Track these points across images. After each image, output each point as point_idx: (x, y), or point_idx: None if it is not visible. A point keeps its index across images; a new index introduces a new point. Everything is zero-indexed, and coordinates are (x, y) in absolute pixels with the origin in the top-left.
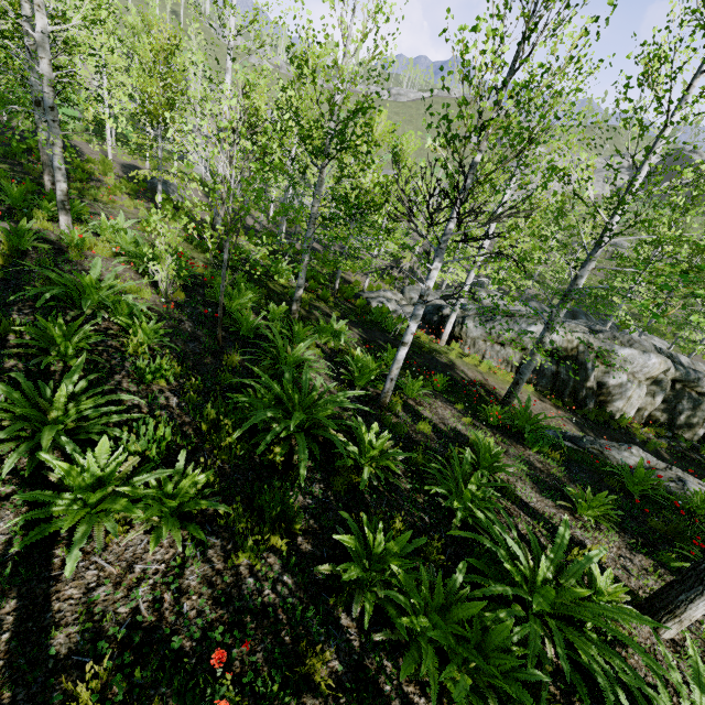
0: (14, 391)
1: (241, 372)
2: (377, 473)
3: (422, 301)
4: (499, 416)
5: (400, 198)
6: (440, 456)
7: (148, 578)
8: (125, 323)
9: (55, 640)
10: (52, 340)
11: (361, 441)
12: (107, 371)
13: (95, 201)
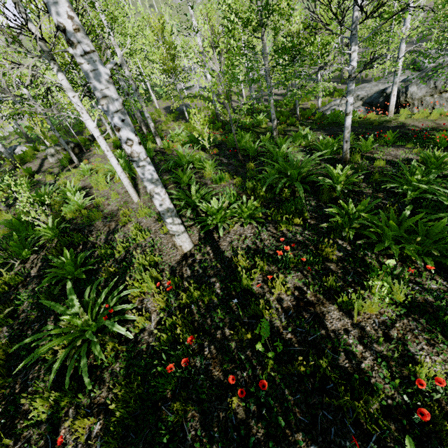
0: (179, 193)
1: (257, 170)
2: (347, 189)
3: (351, 79)
4: (445, 137)
5: (313, 19)
6: (394, 175)
7: (248, 238)
8: (200, 166)
9: (226, 254)
10: (179, 179)
11: (332, 176)
12: (202, 184)
13: (162, 131)
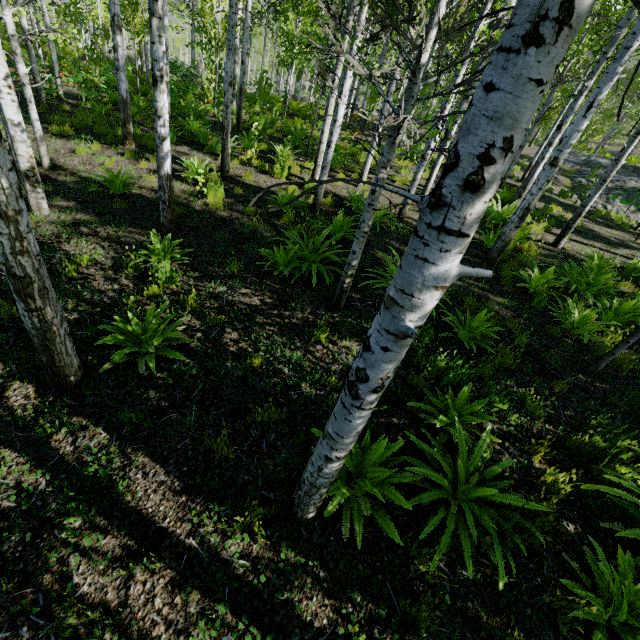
0: None
1: None
2: None
3: None
4: None
5: None
6: None
7: None
8: None
9: None
10: None
11: None
12: None
13: None
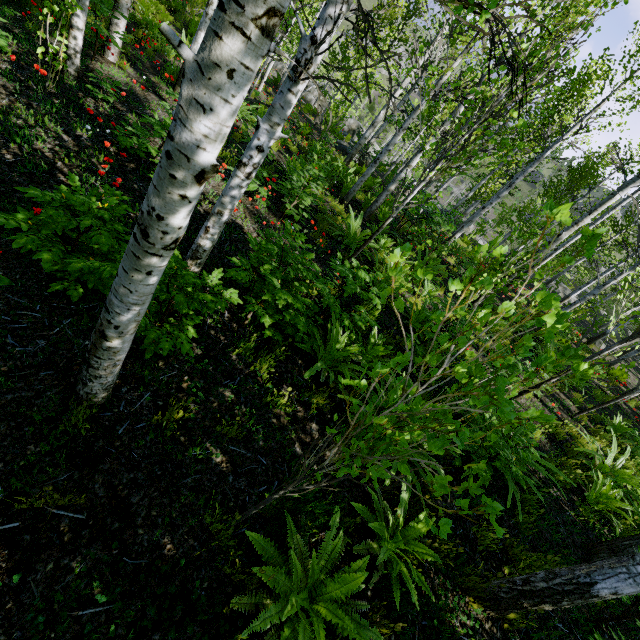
0: None
1: None
2: None
3: None
4: None
5: None
6: None
7: None
8: None
9: None
10: None
11: None
12: None
13: None
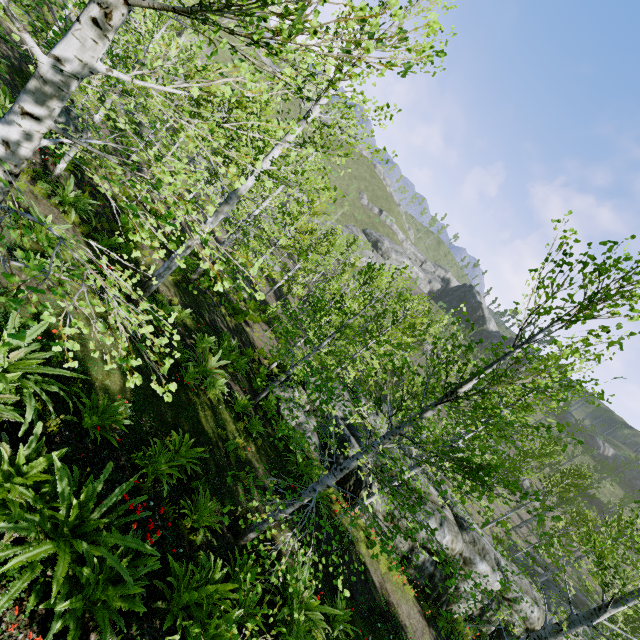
0: None
1: None
2: None
3: None
4: None
5: None
6: None
7: None
8: None
9: None
10: None
11: None
12: None
13: None
